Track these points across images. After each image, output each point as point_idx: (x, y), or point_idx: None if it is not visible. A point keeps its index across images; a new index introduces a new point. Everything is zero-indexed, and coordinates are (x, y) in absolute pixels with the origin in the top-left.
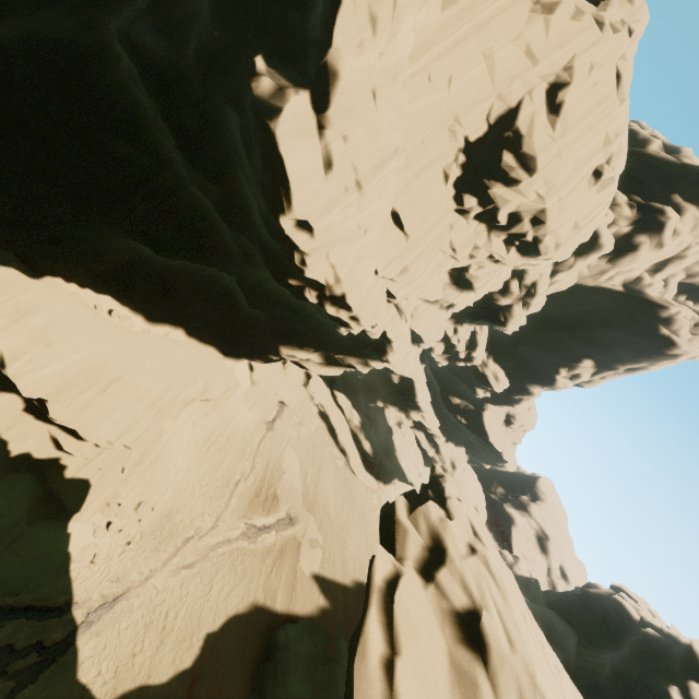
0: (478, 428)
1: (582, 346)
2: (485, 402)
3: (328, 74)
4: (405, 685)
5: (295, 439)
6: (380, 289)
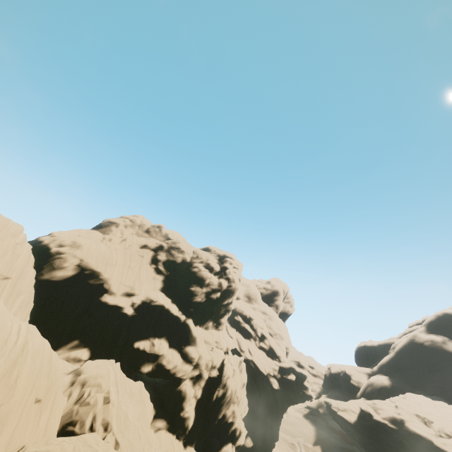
0: None
1: None
2: None
3: (308, 386)
4: (347, 416)
5: None
6: None
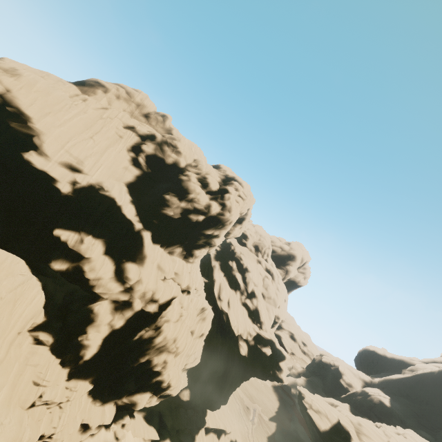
0: None
1: None
2: None
3: (283, 368)
4: (318, 420)
5: None
6: None
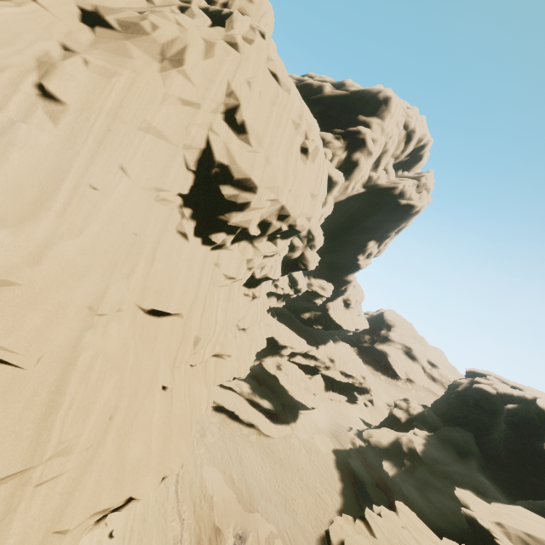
0: (332, 325)
1: (362, 236)
2: (325, 303)
3: None
4: None
5: (206, 454)
6: (183, 384)
